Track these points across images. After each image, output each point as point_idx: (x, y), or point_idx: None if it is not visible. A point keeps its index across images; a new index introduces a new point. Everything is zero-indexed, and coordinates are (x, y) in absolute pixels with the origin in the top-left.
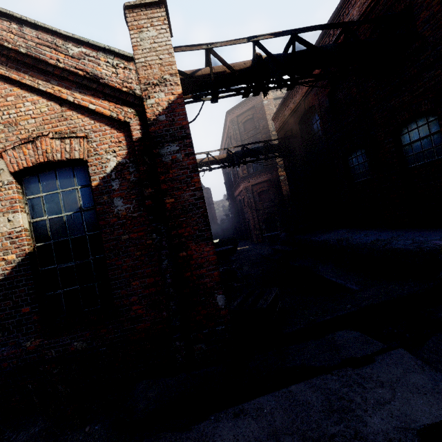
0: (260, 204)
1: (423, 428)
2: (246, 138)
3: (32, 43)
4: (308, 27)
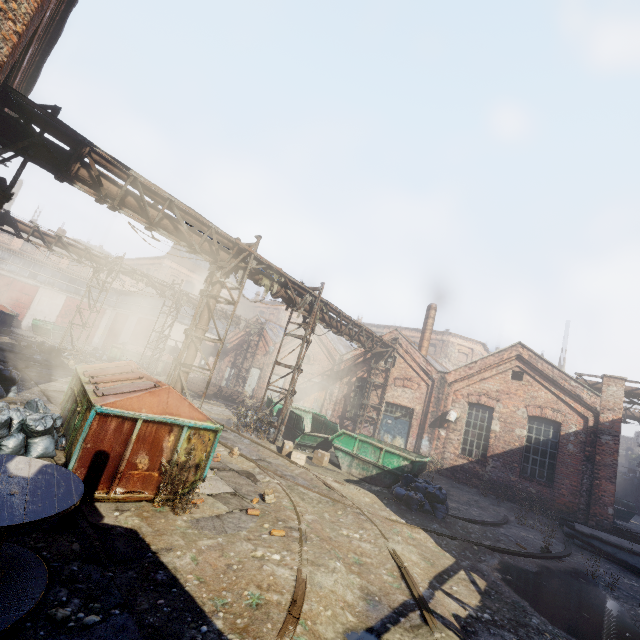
0: None
1: None
2: None
3: (555, 375)
4: None
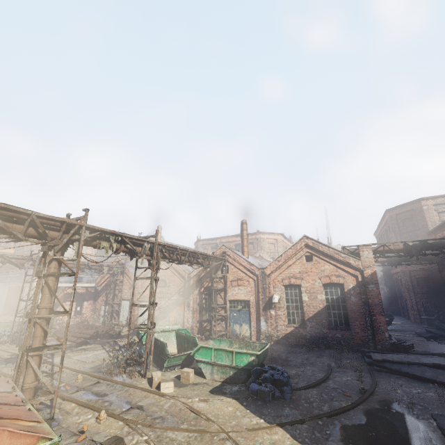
0: (418, 288)
1: (434, 363)
2: (405, 232)
3: (331, 252)
4: (431, 239)
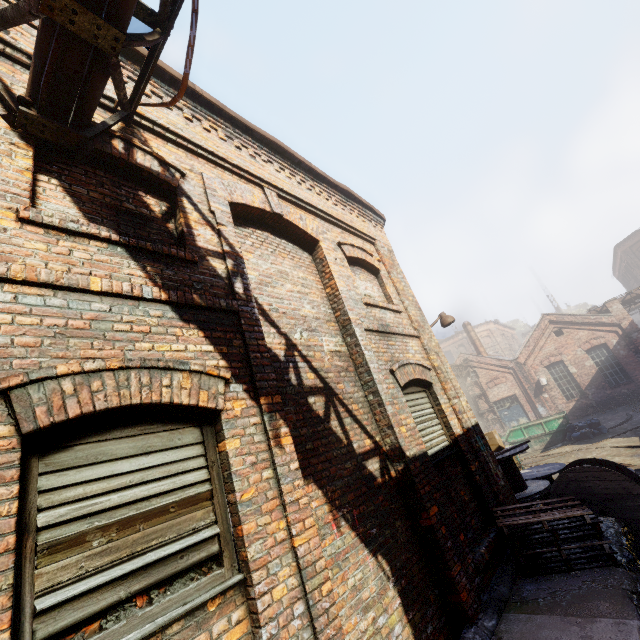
0: None
1: None
2: None
3: (579, 319)
4: None
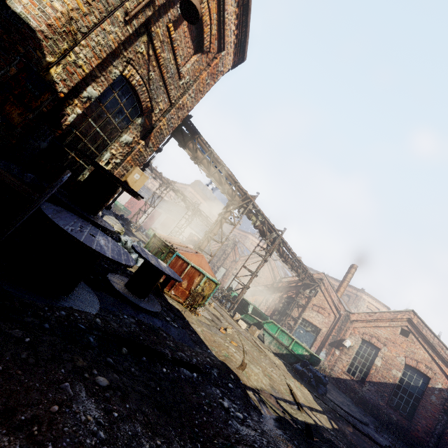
0: None
1: None
2: None
3: (435, 342)
4: None
